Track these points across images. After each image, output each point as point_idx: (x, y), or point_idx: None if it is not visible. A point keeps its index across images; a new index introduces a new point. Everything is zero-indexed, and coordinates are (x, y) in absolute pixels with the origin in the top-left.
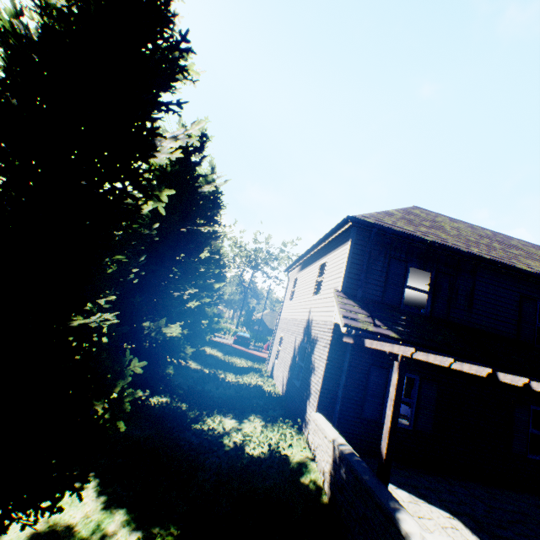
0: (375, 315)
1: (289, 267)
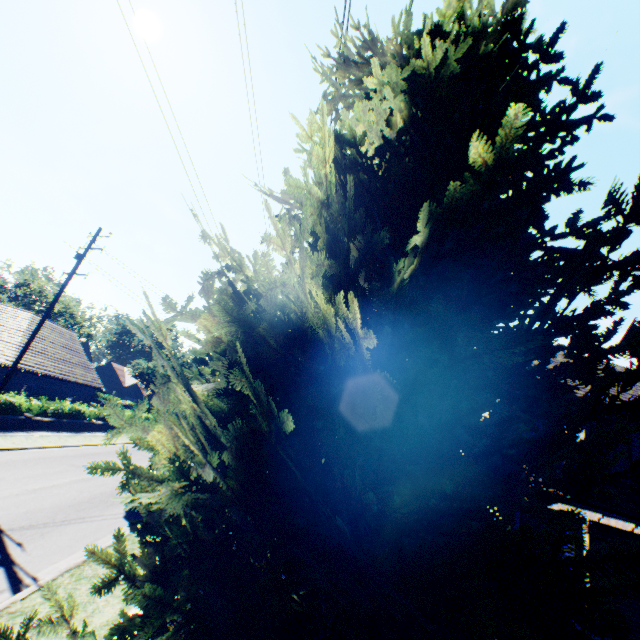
0: None
1: None
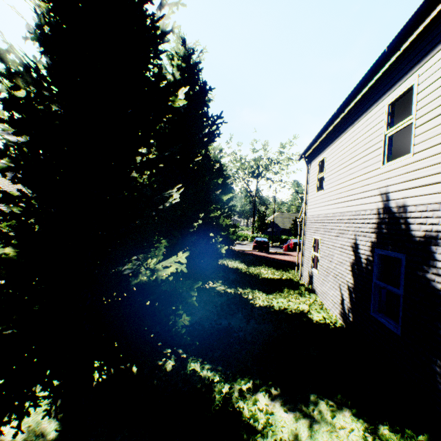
0: None
1: (307, 150)
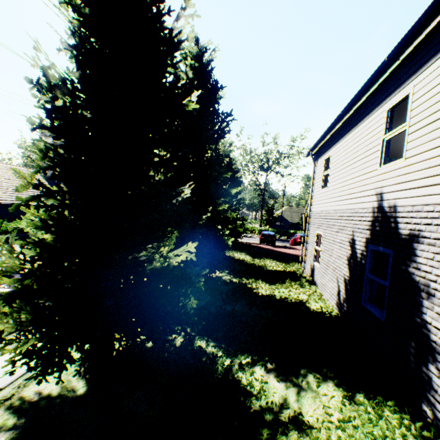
0: None
1: (314, 147)
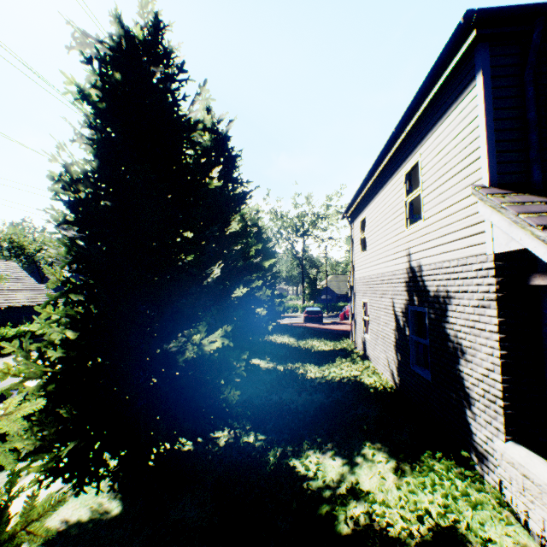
0: None
1: (348, 210)
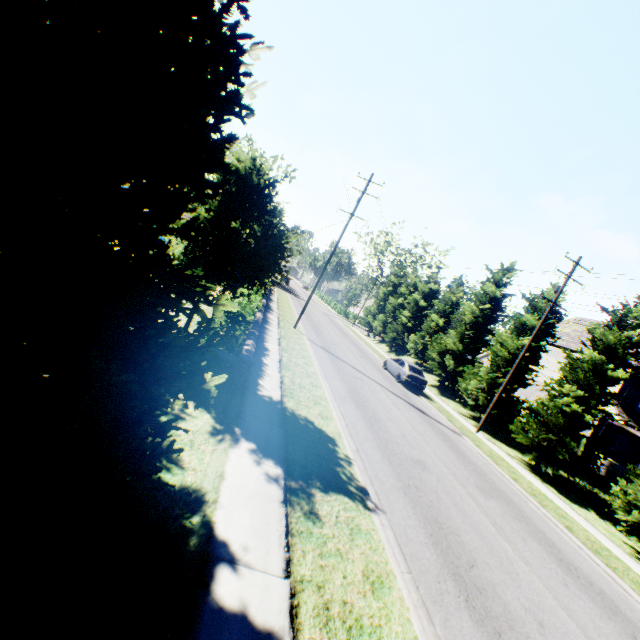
0: (627, 415)
1: None
